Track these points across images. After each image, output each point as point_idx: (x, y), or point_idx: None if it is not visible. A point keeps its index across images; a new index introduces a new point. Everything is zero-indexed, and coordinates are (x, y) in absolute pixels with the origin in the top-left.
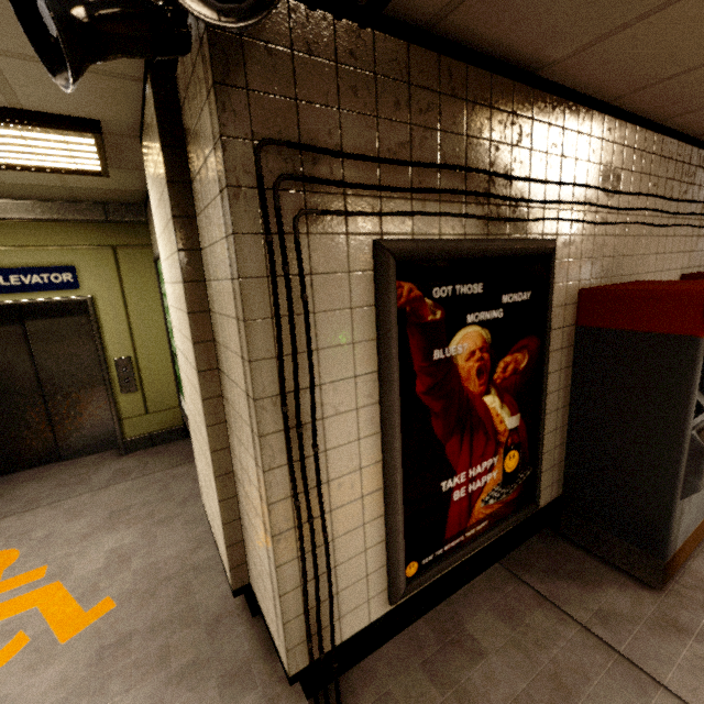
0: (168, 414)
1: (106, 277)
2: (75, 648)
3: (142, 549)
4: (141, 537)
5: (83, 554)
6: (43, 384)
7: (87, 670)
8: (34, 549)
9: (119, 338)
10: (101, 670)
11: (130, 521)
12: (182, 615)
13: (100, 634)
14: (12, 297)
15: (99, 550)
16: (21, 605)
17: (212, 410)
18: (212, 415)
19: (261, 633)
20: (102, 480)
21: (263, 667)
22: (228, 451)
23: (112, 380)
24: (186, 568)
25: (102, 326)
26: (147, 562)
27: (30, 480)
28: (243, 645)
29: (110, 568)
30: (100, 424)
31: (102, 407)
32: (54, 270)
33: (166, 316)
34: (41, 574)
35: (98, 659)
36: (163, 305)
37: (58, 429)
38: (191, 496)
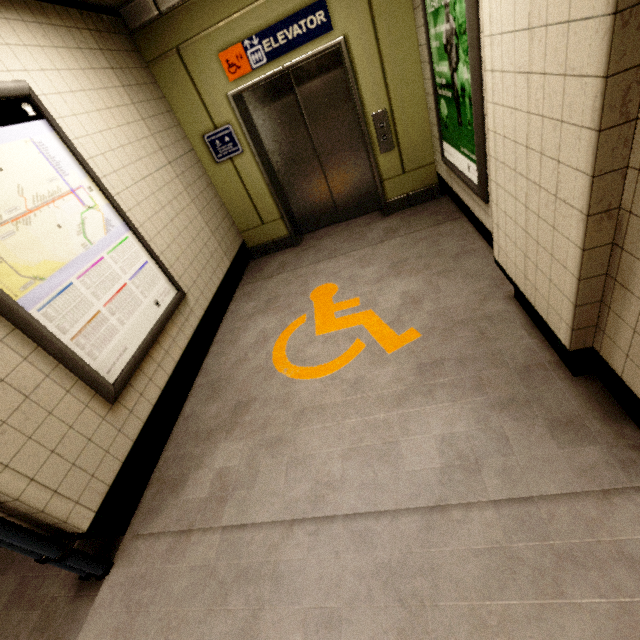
0: (423, 172)
1: (354, 3)
2: (399, 359)
3: (429, 295)
4: (424, 285)
5: (381, 293)
6: (318, 153)
7: (413, 377)
8: (346, 285)
9: (373, 86)
10: (425, 380)
11: (410, 271)
12: (486, 356)
13: (415, 354)
14: (283, 61)
15: (392, 291)
16: (351, 322)
17: (619, 98)
18: (616, 107)
19: (589, 394)
20: (376, 237)
21: (601, 427)
22: (621, 174)
23: (371, 139)
24: (478, 317)
25: (357, 74)
26: (437, 306)
27: (325, 236)
28: (568, 399)
29: (406, 306)
30: (364, 188)
31: (364, 171)
32: (308, 11)
33: (429, 31)
34: (356, 303)
35: (419, 372)
36: (424, 14)
37: (335, 195)
38: (463, 253)
